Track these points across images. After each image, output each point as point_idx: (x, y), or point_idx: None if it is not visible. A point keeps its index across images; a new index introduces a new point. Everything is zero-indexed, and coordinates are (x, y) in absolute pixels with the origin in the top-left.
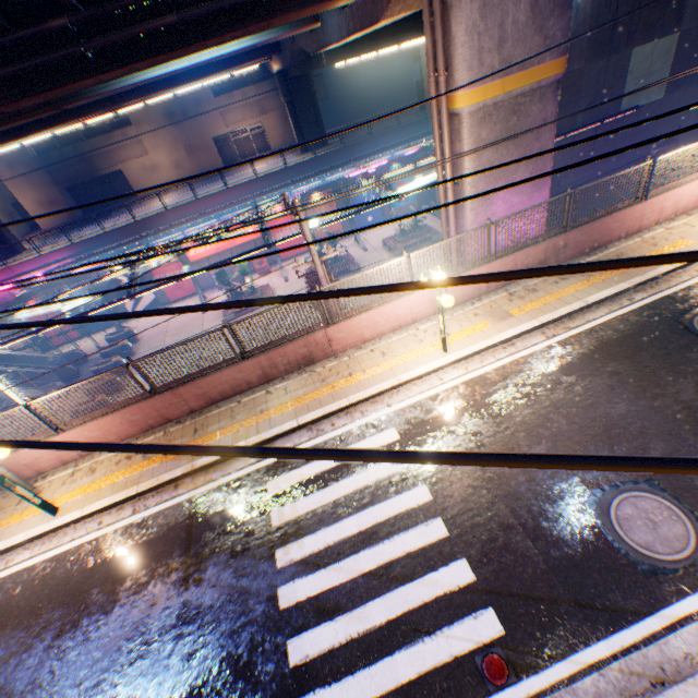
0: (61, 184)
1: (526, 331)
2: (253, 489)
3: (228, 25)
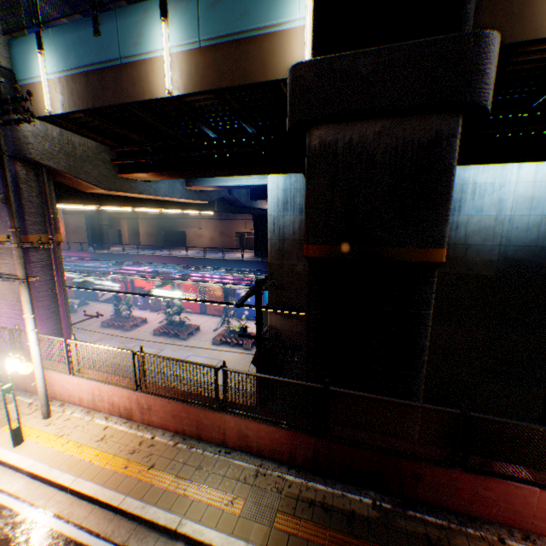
0: (159, 228)
1: None
2: None
3: None
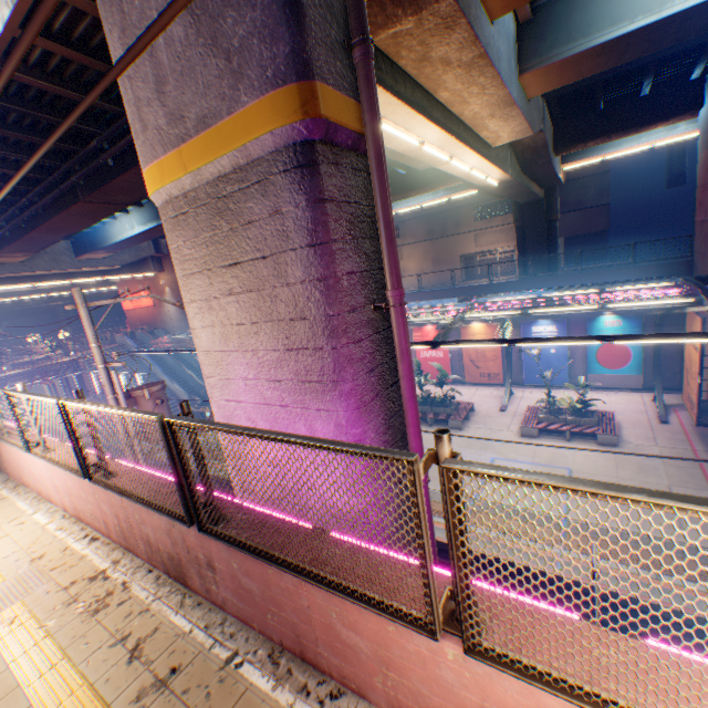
0: None
1: None
2: None
3: None
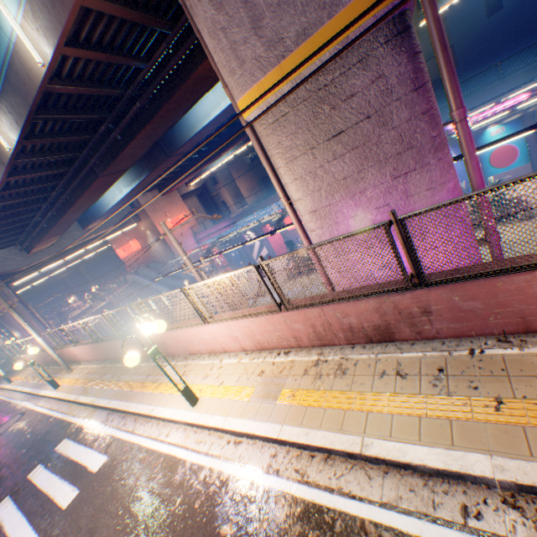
0: (257, 178)
1: (258, 435)
2: (62, 437)
3: (168, 94)
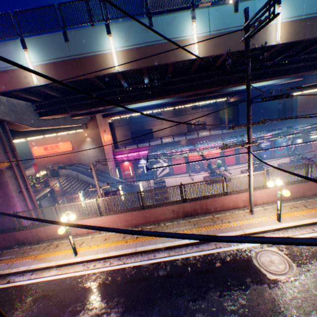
0: (130, 130)
1: None
2: None
3: (312, 68)
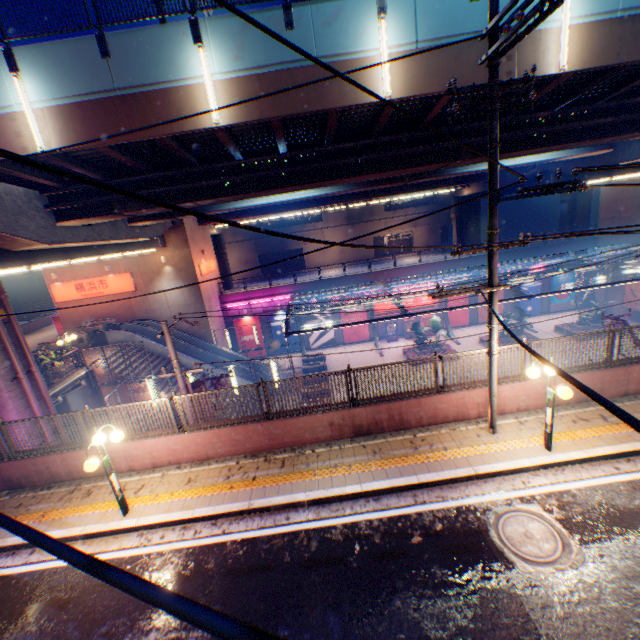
0: (258, 251)
1: None
2: None
3: (633, 128)
